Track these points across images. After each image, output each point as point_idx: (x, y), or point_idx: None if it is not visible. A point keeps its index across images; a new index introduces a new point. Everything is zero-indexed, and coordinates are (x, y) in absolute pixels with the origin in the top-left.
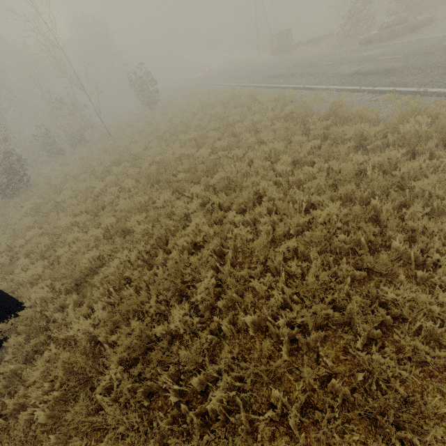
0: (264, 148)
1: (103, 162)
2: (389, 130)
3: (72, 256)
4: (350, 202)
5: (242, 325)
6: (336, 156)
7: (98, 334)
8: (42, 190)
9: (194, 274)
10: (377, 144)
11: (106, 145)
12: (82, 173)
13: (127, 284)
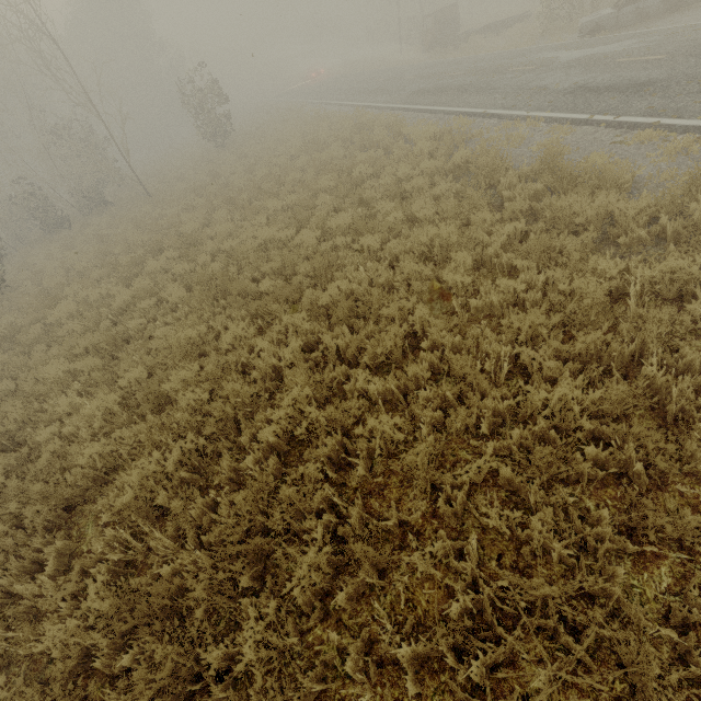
0: (419, 233)
1: (133, 246)
2: (664, 208)
3: (61, 448)
4: (596, 362)
5: (390, 653)
6: (562, 260)
7: (97, 642)
8: (24, 299)
9: (288, 520)
10: (639, 236)
11: (139, 214)
12: (97, 265)
13: (161, 516)
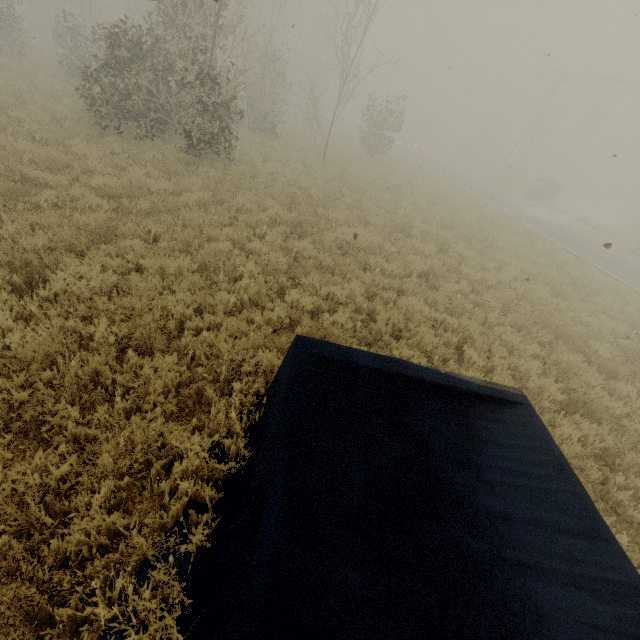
0: None
1: (363, 206)
2: None
3: None
4: None
5: None
6: None
7: None
8: (273, 189)
9: None
10: None
11: (337, 174)
12: (320, 198)
13: None
